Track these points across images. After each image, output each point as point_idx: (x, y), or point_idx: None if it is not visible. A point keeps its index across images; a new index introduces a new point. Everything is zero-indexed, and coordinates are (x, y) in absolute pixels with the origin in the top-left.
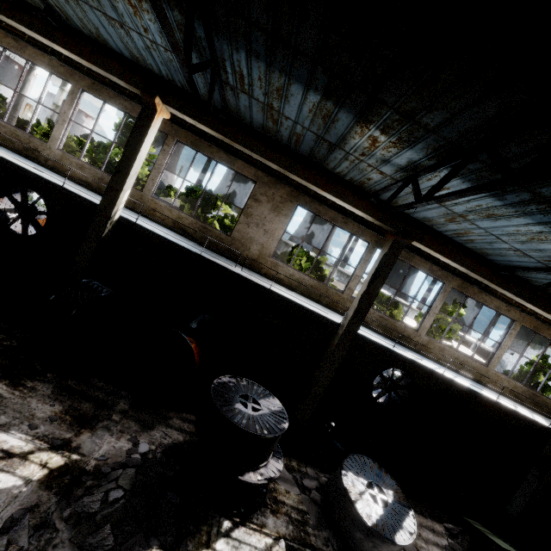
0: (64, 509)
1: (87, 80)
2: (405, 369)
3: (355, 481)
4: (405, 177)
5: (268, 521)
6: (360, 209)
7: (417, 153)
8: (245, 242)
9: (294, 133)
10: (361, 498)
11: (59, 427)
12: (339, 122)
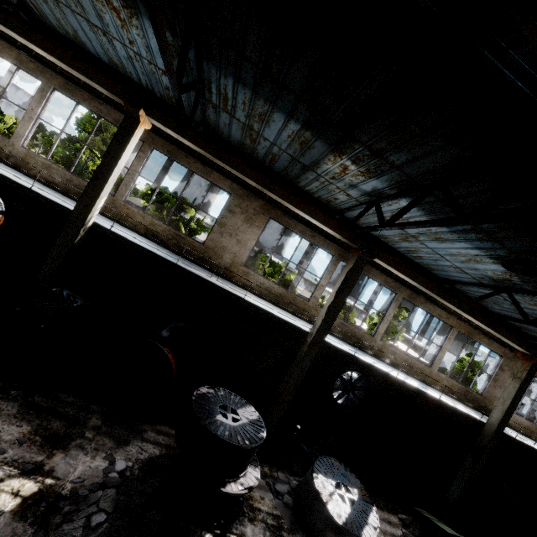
0: None
1: (59, 79)
2: (363, 372)
3: (326, 483)
4: (369, 201)
5: (246, 530)
6: (330, 227)
7: (381, 183)
8: (218, 251)
9: (270, 152)
10: (331, 498)
11: (29, 450)
12: (315, 149)
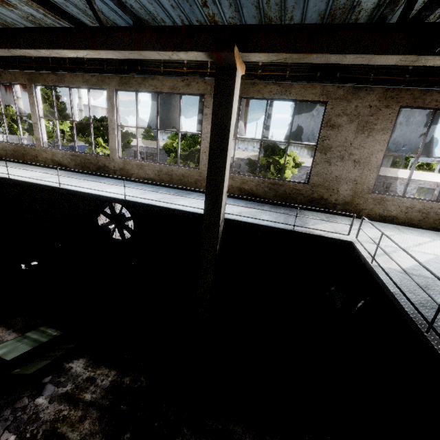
0: None
1: None
2: None
3: None
4: None
5: None
6: None
7: None
8: None
9: None
10: None
11: None
12: None
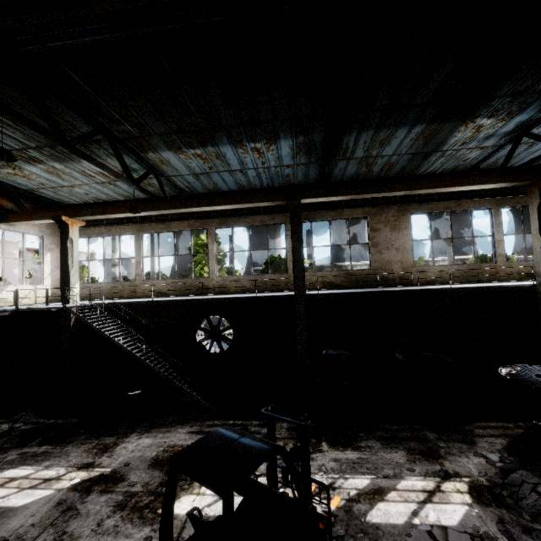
0: (519, 515)
1: (215, 221)
2: None
3: None
4: (512, 138)
5: None
6: (492, 183)
7: (527, 114)
8: (386, 267)
9: (387, 164)
10: None
11: (424, 464)
12: (441, 133)
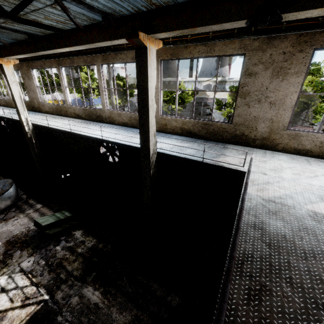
0: None
1: None
2: None
3: None
4: None
5: None
6: None
7: None
8: (33, 101)
9: None
10: None
11: None
12: None
